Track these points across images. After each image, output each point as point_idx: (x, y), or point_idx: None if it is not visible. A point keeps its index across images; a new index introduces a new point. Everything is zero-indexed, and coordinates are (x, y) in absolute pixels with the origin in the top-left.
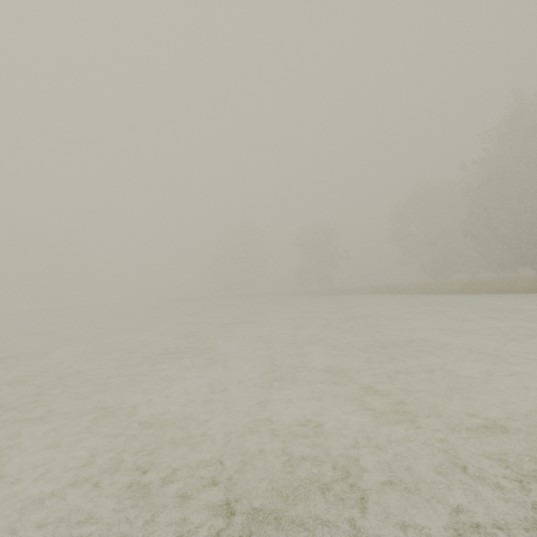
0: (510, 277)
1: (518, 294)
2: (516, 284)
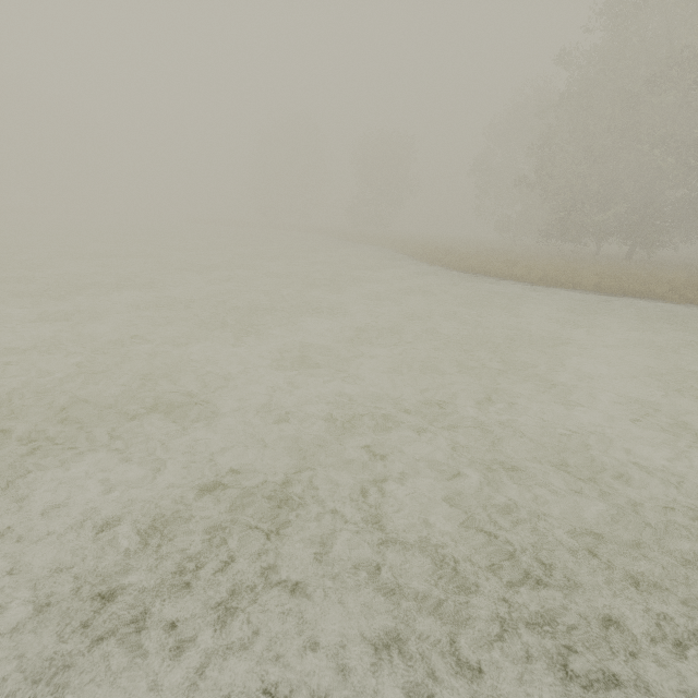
0: (565, 252)
1: (448, 272)
2: (480, 259)
